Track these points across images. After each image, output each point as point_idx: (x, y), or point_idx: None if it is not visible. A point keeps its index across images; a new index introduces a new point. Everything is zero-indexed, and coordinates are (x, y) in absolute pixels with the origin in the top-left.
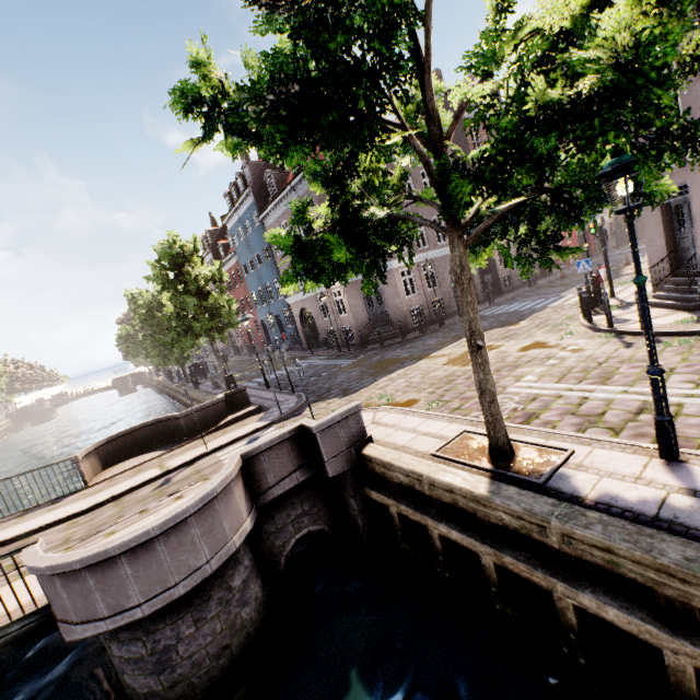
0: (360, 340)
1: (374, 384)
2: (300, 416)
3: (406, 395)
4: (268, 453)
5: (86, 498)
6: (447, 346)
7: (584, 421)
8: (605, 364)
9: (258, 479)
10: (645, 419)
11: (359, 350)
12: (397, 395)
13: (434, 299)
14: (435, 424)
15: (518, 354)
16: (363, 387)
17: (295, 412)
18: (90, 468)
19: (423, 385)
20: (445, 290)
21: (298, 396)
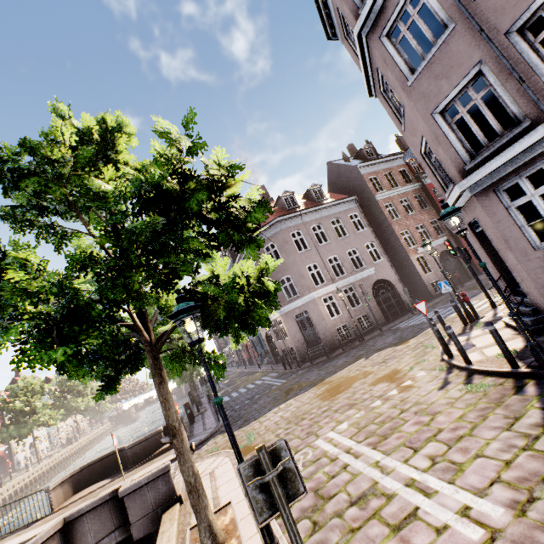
0: (300, 358)
1: (264, 416)
2: (198, 450)
3: (263, 435)
4: (91, 514)
5: (41, 525)
6: (343, 369)
7: (311, 506)
8: (403, 414)
9: (79, 539)
10: (348, 515)
11: (295, 369)
12: (260, 434)
13: (359, 315)
14: (231, 485)
15: (367, 388)
16: (255, 419)
17: (200, 445)
18: (62, 494)
19: (283, 423)
20: (369, 306)
21: (217, 424)
